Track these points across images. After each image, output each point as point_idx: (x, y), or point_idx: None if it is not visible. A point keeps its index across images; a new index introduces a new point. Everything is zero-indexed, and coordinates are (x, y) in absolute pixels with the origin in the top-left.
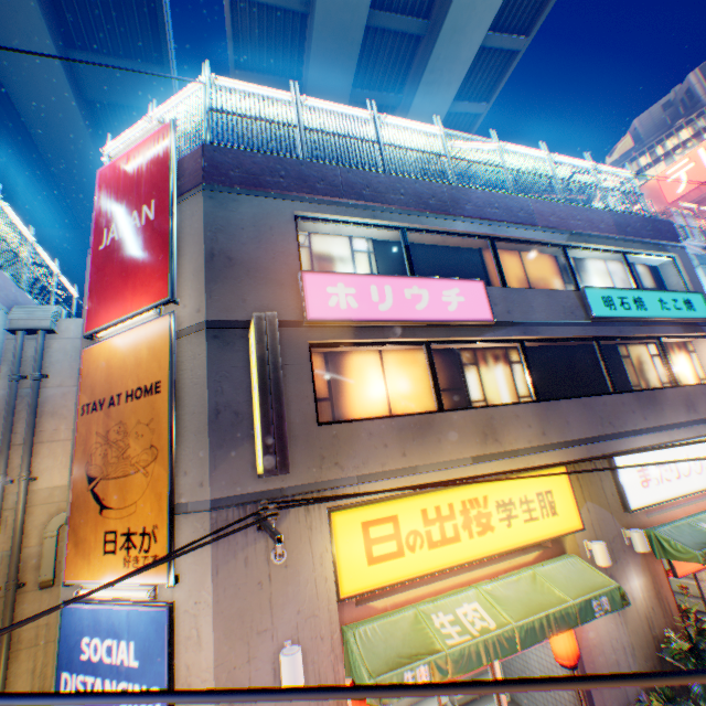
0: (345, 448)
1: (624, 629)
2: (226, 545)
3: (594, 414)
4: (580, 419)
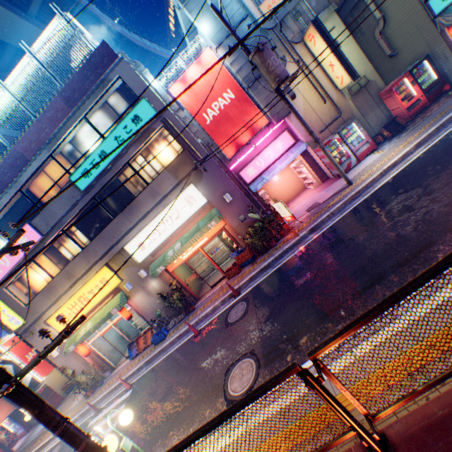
0: (36, 307)
1: (154, 298)
2: (31, 339)
3: (106, 239)
4: (101, 245)
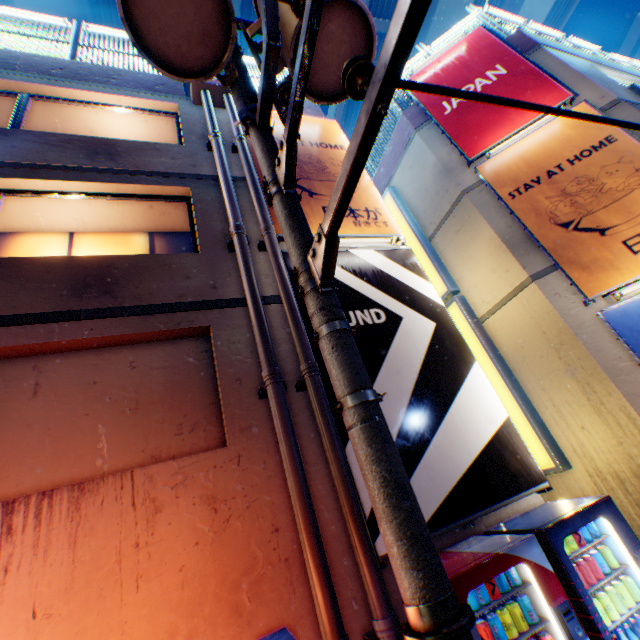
0: None
1: None
2: None
3: None
4: None
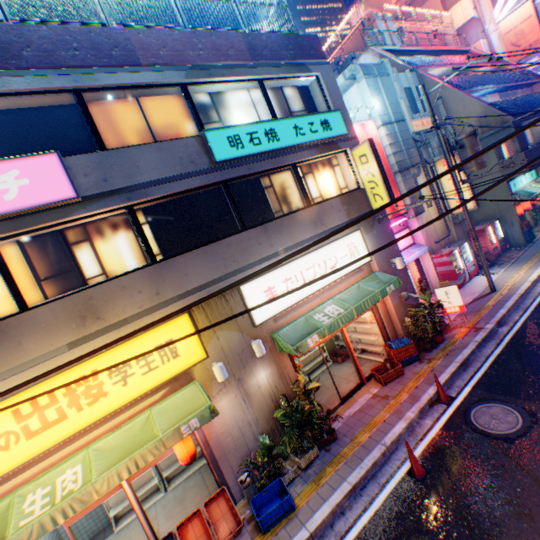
0: None
1: (251, 410)
2: None
3: (218, 258)
4: (202, 267)
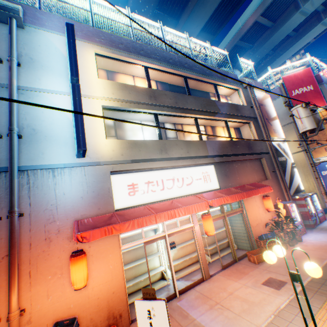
0: None
1: None
2: None
3: None
4: None
